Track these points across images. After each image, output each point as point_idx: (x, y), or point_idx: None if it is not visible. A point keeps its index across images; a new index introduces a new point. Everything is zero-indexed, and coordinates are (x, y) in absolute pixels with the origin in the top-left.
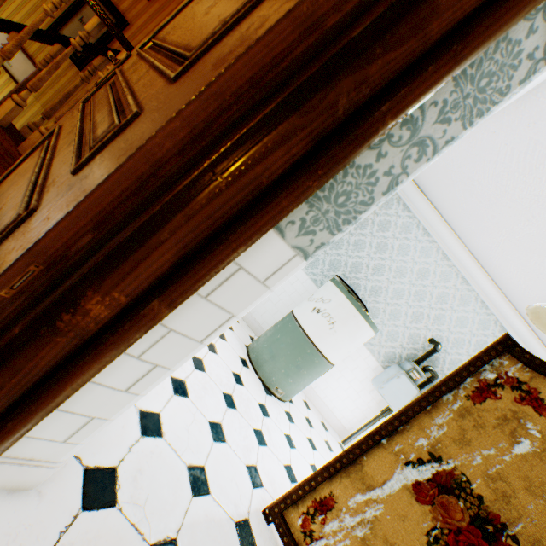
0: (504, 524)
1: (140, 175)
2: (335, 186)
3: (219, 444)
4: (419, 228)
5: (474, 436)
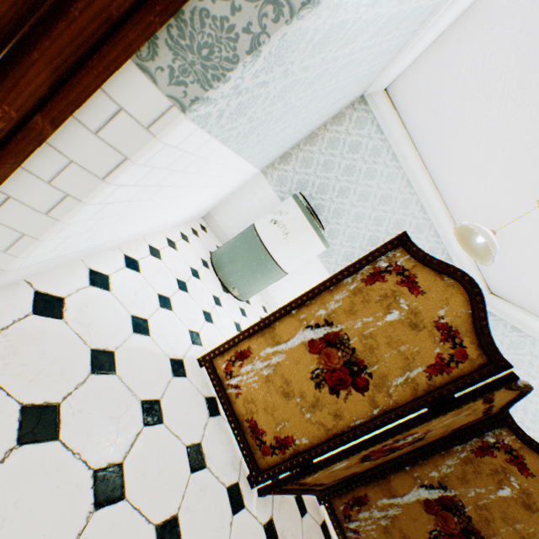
0: (366, 366)
1: (14, 1)
2: (196, 36)
3: (165, 310)
4: (389, 152)
5: (360, 308)
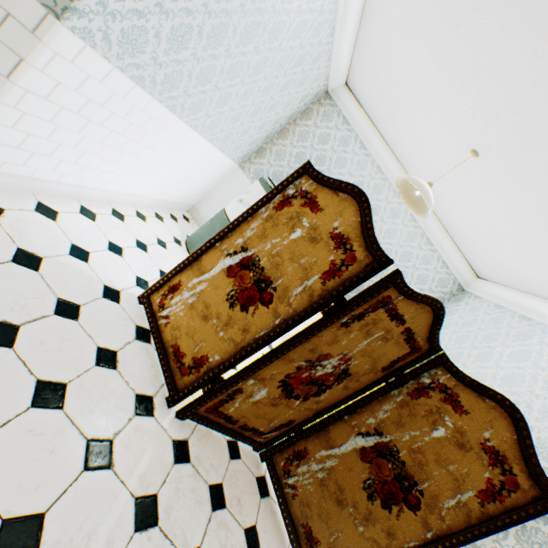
0: (272, 282)
1: None
2: None
3: (114, 254)
4: (357, 141)
5: (271, 232)
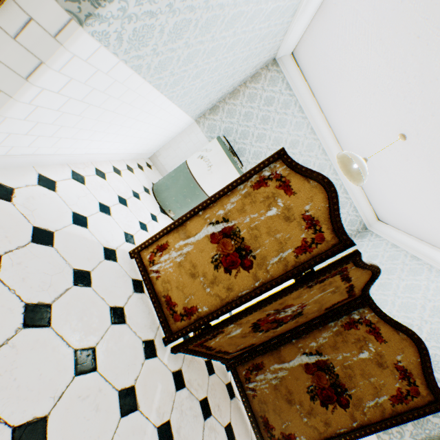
0: (251, 250)
1: None
2: None
3: (105, 214)
4: (296, 105)
5: (249, 208)
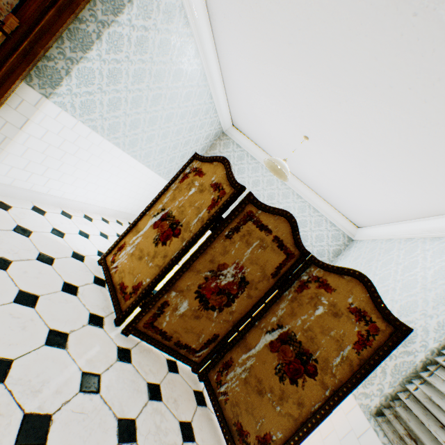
0: (180, 222)
1: None
2: (46, 73)
3: (83, 236)
4: (248, 156)
5: (178, 195)
